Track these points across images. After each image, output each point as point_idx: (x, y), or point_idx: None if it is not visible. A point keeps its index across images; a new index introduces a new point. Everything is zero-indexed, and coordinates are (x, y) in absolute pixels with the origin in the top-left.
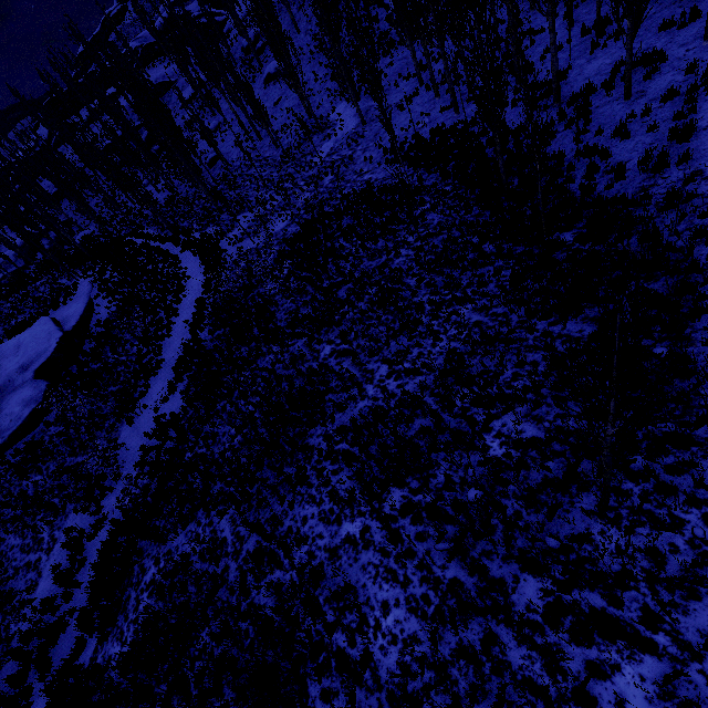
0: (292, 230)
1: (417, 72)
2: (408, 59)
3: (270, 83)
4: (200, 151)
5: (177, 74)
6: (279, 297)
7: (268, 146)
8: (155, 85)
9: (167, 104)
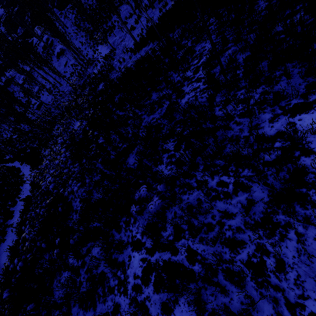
0: (84, 124)
1: (135, 4)
2: (128, 9)
3: (60, 57)
4: (32, 104)
5: (15, 73)
6: (75, 181)
7: (65, 86)
8: (4, 82)
9: (13, 89)
